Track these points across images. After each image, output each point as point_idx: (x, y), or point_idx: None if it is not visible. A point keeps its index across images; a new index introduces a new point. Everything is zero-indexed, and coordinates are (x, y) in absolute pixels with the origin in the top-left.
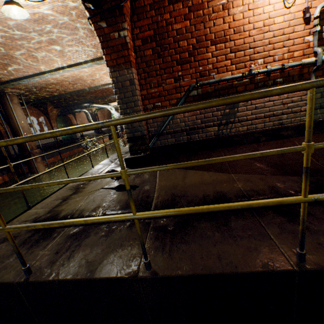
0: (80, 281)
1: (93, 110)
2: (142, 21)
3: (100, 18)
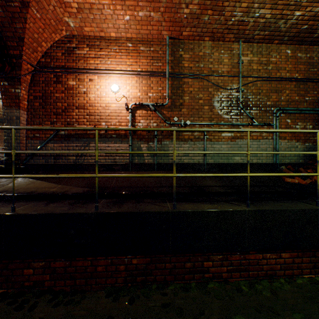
0: None
1: None
2: (37, 87)
3: (5, 80)
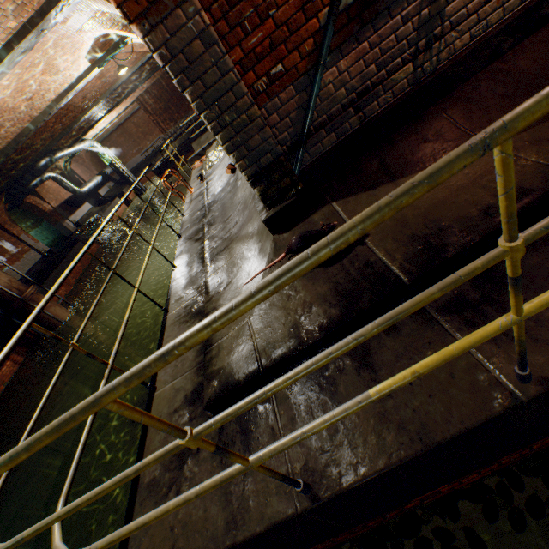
0: (416, 457)
1: (61, 167)
2: None
3: None
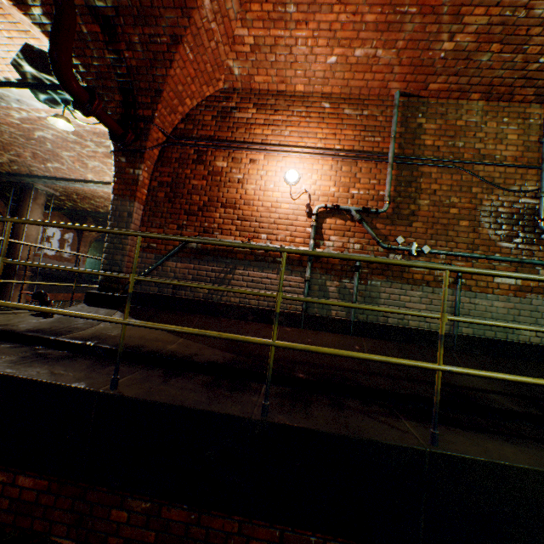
0: None
1: None
2: (165, 168)
3: (123, 155)
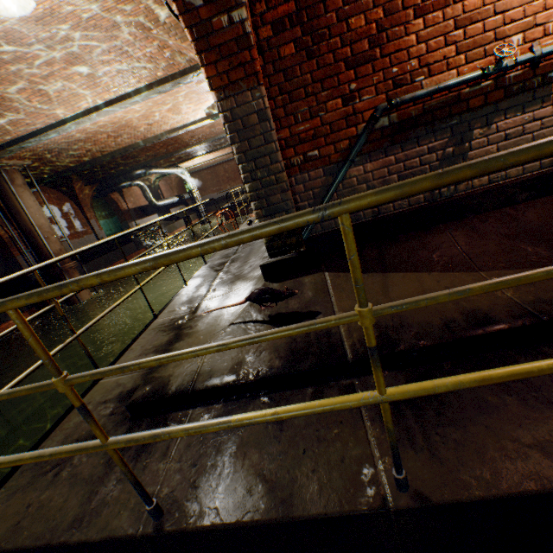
0: (268, 525)
1: (152, 180)
2: None
3: None
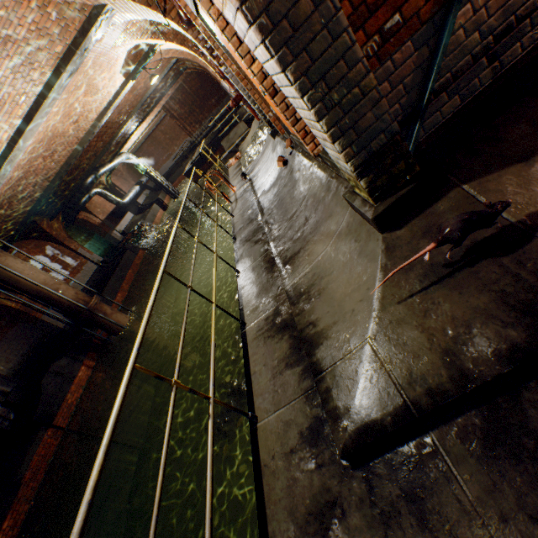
0: None
1: (104, 182)
2: None
3: None
